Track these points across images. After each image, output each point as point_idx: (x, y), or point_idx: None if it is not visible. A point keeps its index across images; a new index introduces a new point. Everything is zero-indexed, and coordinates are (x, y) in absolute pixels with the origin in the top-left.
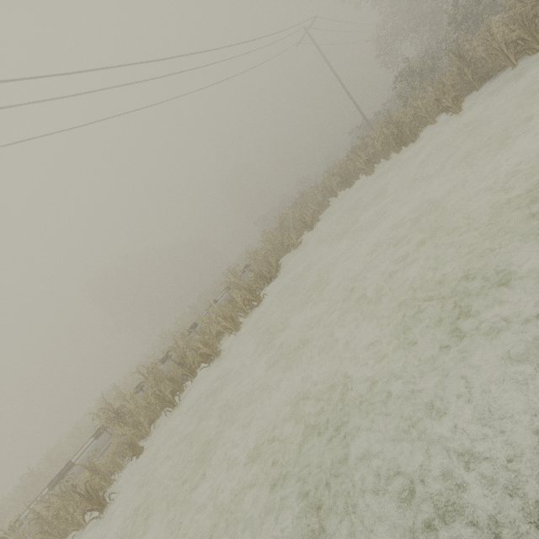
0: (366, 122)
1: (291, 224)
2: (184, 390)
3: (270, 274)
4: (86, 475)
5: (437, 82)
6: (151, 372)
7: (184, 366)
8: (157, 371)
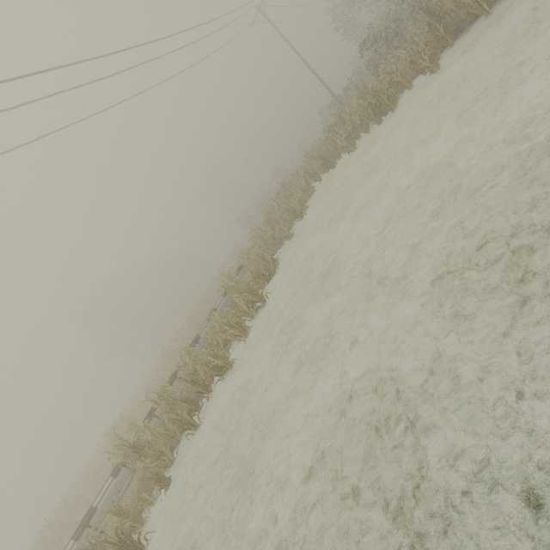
0: (336, 99)
1: (279, 216)
2: (201, 408)
3: (269, 272)
4: (113, 519)
5: (409, 42)
6: (162, 397)
7: (196, 384)
8: (168, 394)
